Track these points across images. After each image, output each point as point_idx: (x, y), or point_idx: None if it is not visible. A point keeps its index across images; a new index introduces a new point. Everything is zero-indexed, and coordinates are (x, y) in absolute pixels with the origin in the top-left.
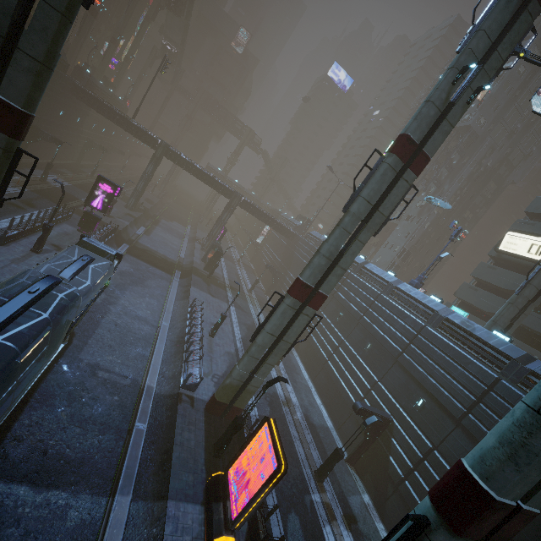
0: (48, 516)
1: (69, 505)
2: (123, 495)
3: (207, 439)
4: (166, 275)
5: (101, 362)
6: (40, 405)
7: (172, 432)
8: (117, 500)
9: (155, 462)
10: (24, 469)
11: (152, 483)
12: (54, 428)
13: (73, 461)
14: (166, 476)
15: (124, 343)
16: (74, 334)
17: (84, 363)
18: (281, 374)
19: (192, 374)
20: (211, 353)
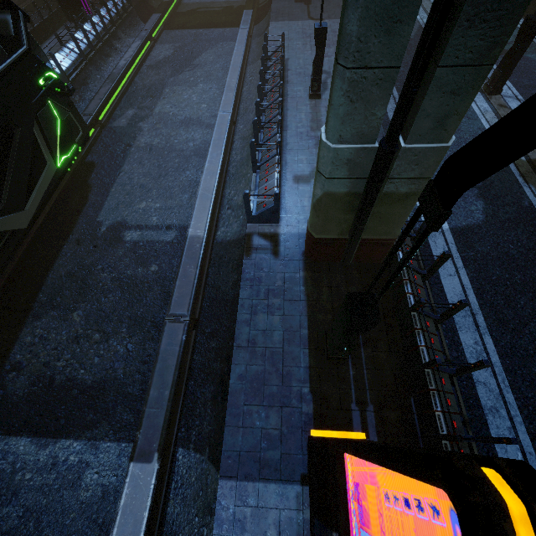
0: (55, 484)
1: (85, 462)
2: (142, 463)
3: (312, 321)
4: (232, 31)
5: (128, 217)
6: (46, 309)
7: (235, 318)
8: (129, 475)
9: (215, 376)
10: (24, 412)
11: (209, 418)
12: (63, 340)
13: (89, 388)
14: (223, 416)
15: (164, 174)
16: (90, 187)
17: (104, 227)
18: (508, 110)
19: (247, 194)
20: (317, 131)
